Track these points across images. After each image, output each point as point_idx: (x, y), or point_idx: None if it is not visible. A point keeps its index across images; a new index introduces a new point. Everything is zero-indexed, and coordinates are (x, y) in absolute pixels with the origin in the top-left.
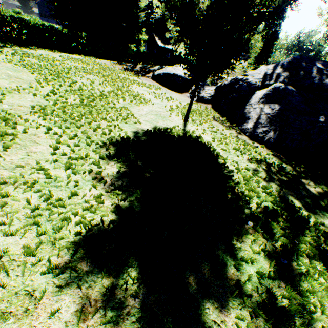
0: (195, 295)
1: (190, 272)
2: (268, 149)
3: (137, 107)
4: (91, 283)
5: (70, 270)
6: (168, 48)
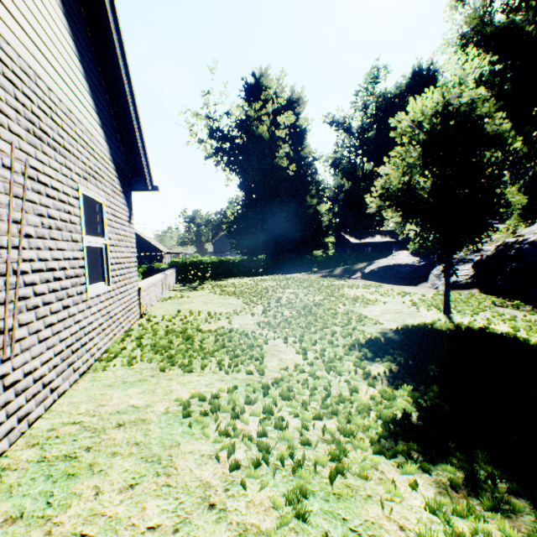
0: None
1: None
2: None
3: (364, 308)
4: (438, 471)
5: (403, 452)
6: (365, 242)
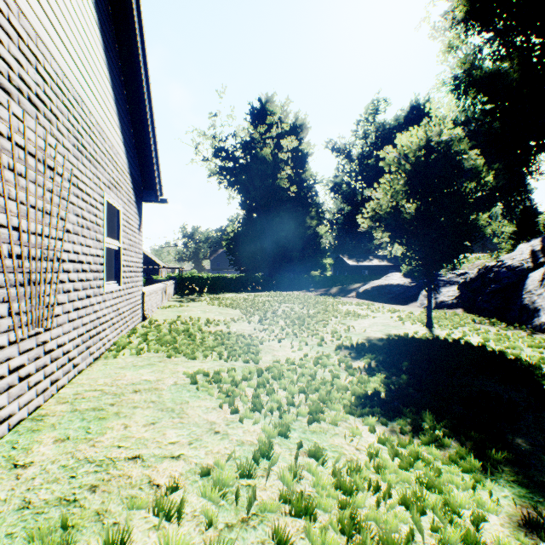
0: (532, 452)
1: (514, 436)
2: None
3: (355, 321)
4: (394, 425)
5: (368, 413)
6: (363, 265)
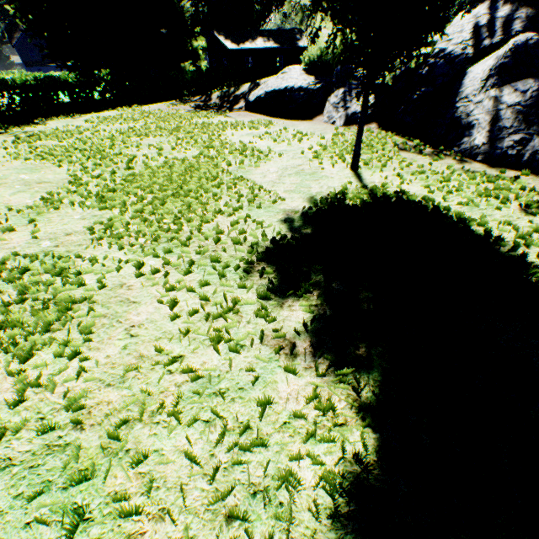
0: None
1: None
2: (537, 175)
3: (257, 170)
4: None
5: None
6: (245, 49)
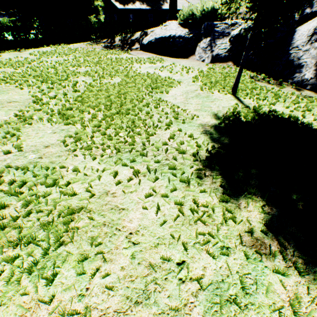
0: None
1: None
2: None
3: (168, 93)
4: None
5: None
6: (129, 8)
